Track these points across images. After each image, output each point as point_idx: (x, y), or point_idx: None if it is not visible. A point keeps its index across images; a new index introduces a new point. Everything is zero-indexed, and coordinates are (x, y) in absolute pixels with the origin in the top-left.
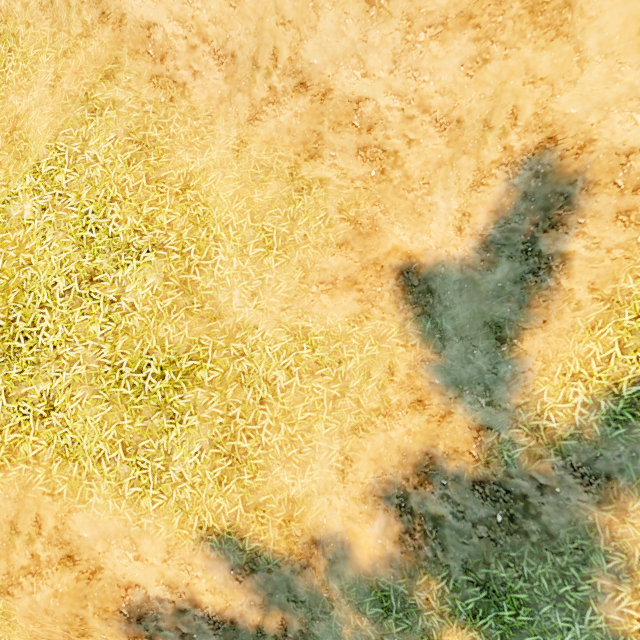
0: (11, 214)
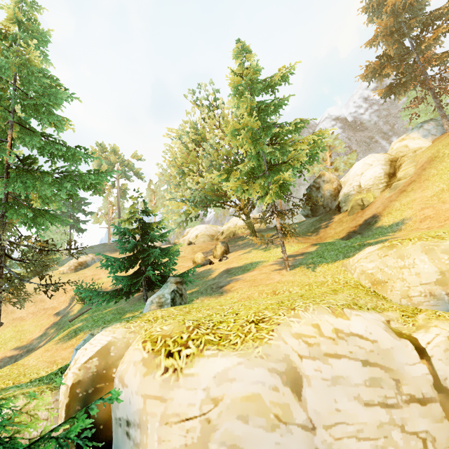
0: None
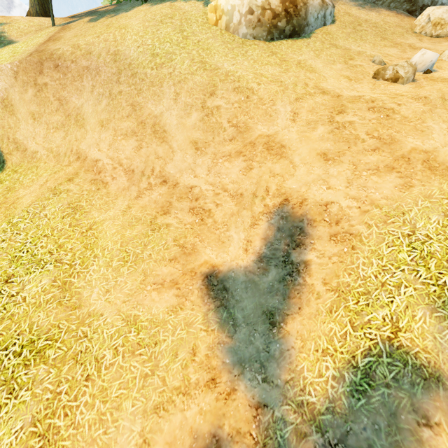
0: None
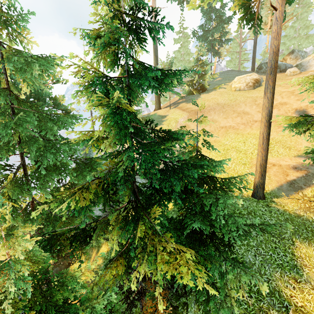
0: (225, 144)
